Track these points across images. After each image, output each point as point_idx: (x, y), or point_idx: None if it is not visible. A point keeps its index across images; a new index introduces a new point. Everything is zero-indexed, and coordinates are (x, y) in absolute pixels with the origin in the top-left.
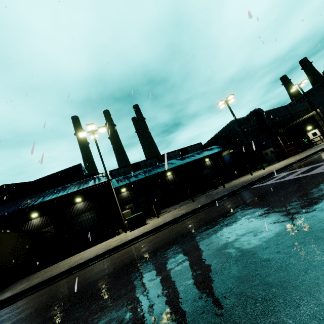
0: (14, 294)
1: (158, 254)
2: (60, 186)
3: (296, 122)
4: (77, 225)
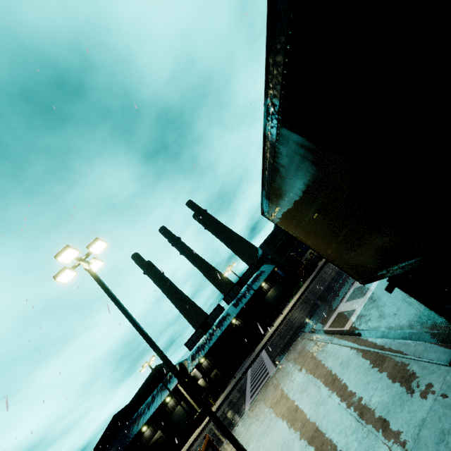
0: None
1: None
2: (150, 394)
3: None
4: (177, 420)
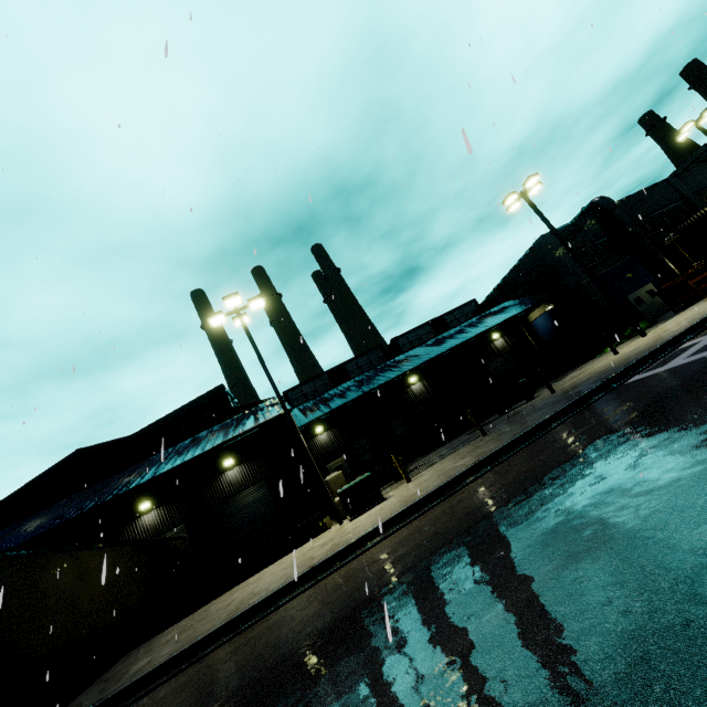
0: (124, 688)
1: (436, 575)
2: (187, 437)
3: (703, 213)
4: (234, 518)
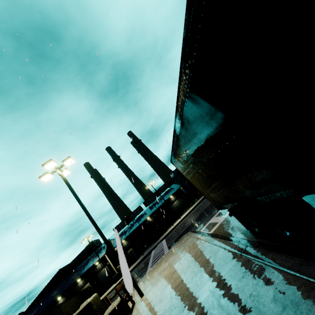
0: None
1: None
2: (86, 259)
3: None
4: (101, 277)
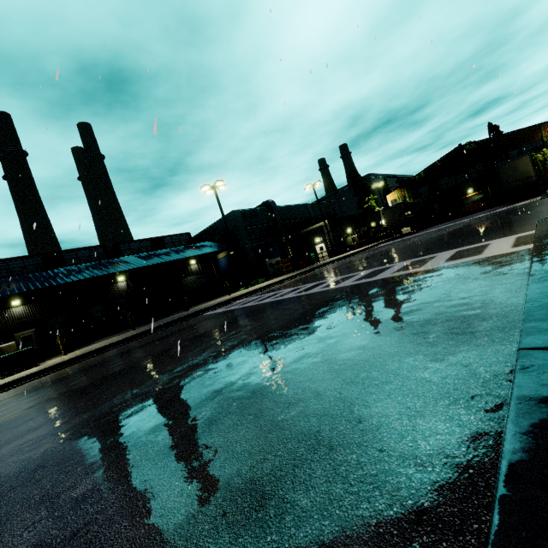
0: None
1: (6, 403)
2: None
3: (307, 230)
4: None
